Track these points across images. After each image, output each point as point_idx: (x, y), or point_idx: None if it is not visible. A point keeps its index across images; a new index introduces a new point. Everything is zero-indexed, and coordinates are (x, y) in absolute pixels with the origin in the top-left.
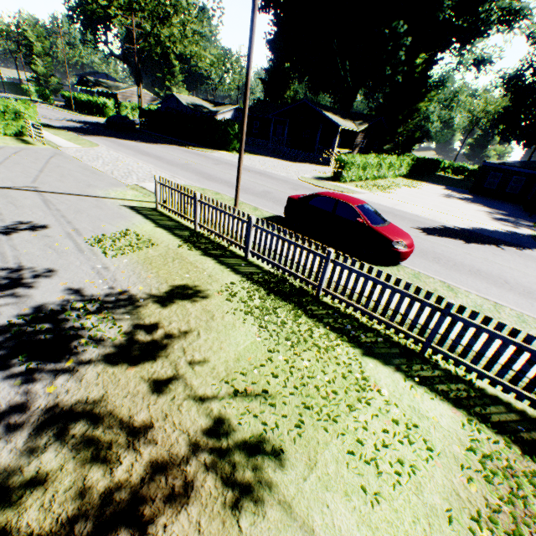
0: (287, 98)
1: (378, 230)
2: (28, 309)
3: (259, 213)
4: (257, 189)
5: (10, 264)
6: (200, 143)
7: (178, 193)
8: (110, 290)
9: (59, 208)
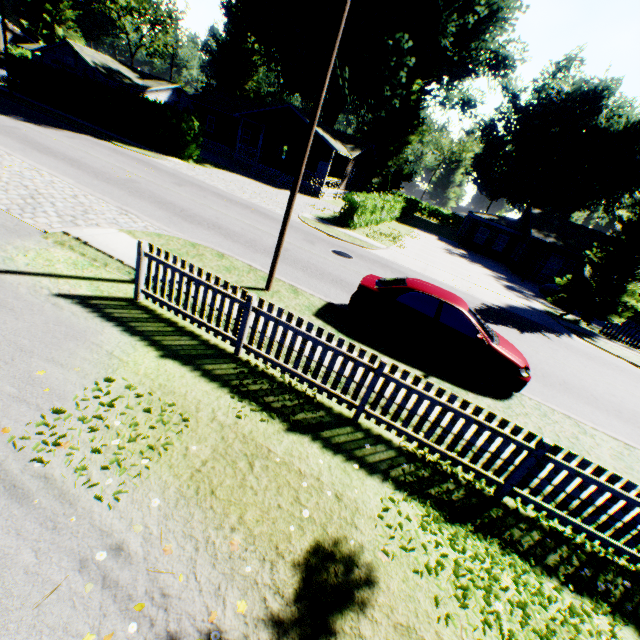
0: (249, 90)
1: (501, 351)
2: None
3: (305, 301)
4: (266, 242)
5: None
6: (130, 136)
7: (201, 284)
8: None
9: None
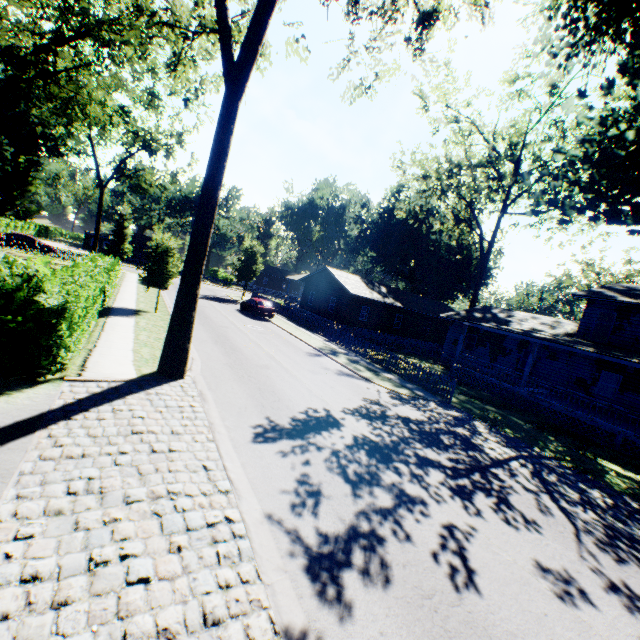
0: None
1: (45, 244)
2: None
3: None
4: None
5: None
6: None
7: None
8: None
9: None
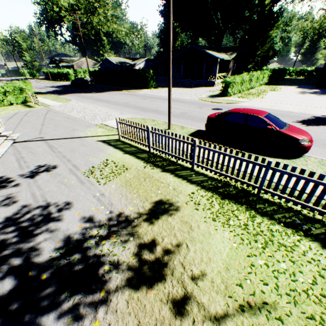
0: (177, 46)
1: (285, 133)
2: (60, 242)
3: (186, 131)
4: (176, 112)
5: (40, 202)
6: (129, 86)
7: (134, 127)
8: (110, 214)
9: (59, 150)
